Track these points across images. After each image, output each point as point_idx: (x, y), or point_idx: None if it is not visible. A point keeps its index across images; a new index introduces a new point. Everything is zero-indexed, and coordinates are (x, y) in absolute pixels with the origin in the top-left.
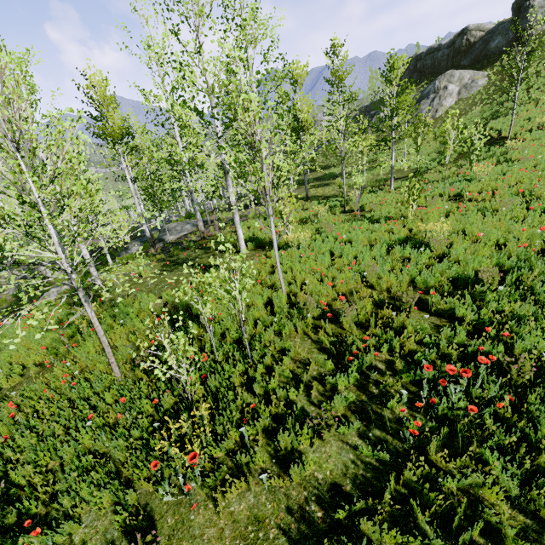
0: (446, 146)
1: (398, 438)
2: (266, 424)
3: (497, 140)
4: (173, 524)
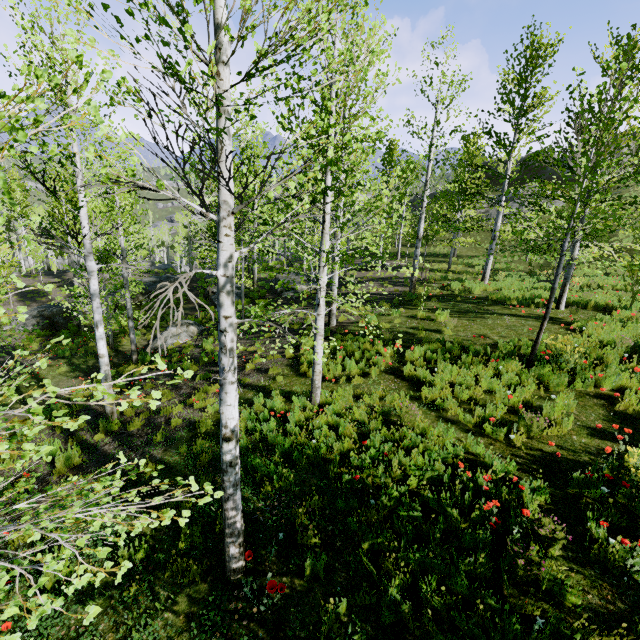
0: None
1: None
2: None
3: (632, 251)
4: None
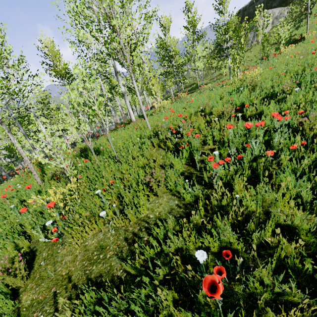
0: (257, 31)
1: (213, 187)
2: (120, 192)
3: (300, 40)
4: (46, 256)
